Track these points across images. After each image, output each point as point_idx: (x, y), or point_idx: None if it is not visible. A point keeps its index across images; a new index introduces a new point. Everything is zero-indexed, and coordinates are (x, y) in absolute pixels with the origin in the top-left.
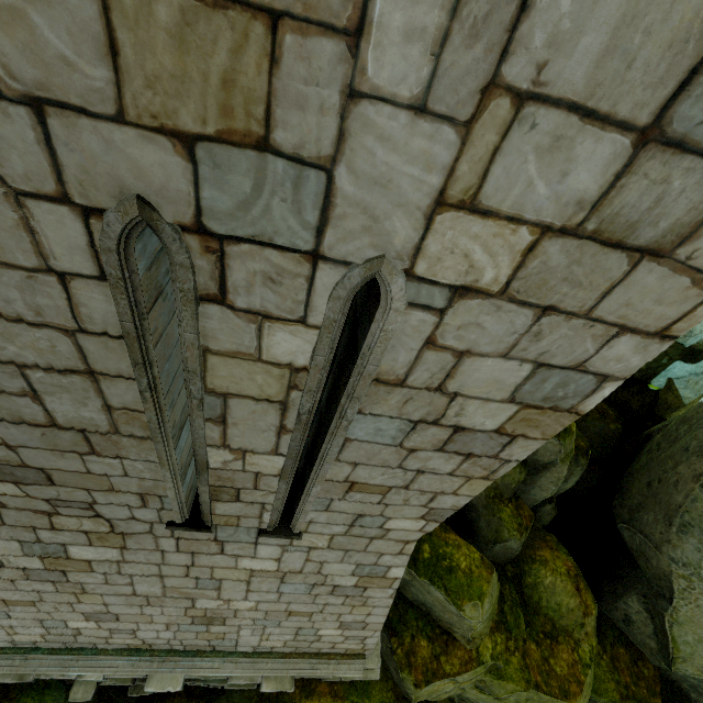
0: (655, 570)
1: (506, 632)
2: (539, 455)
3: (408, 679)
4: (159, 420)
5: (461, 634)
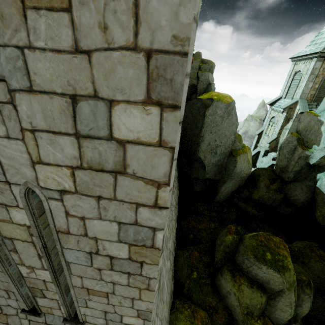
0: None
1: None
2: (272, 284)
3: None
4: None
5: None
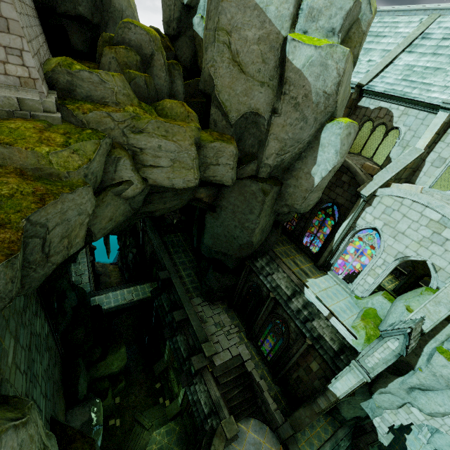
0: (208, 81)
1: (143, 110)
2: (144, 48)
3: (79, 113)
4: None
5: (111, 101)
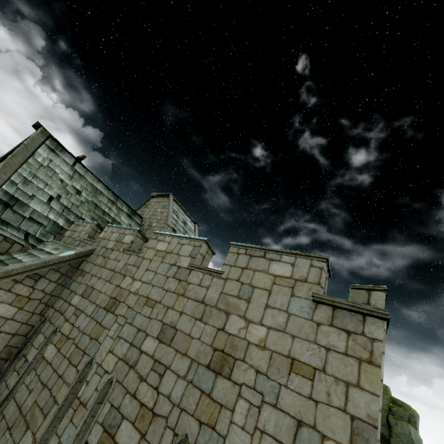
0: None
1: None
2: None
3: None
4: None
5: None
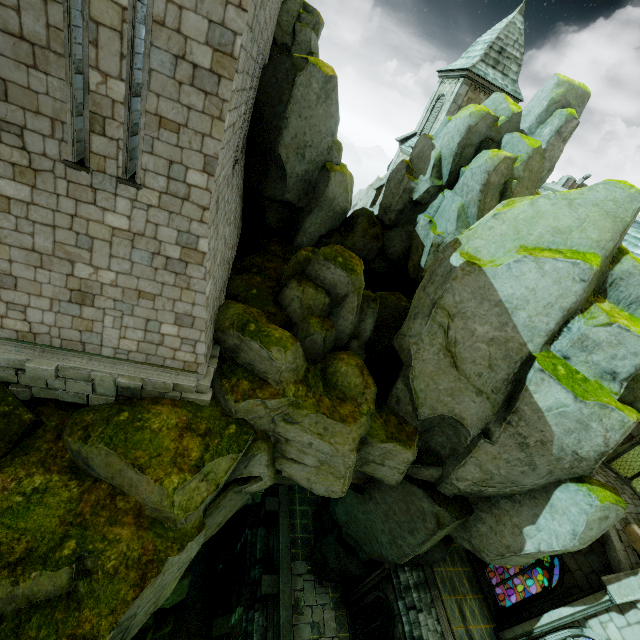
0: (405, 352)
1: (308, 387)
2: (338, 288)
3: (230, 399)
4: (69, 39)
5: (273, 379)
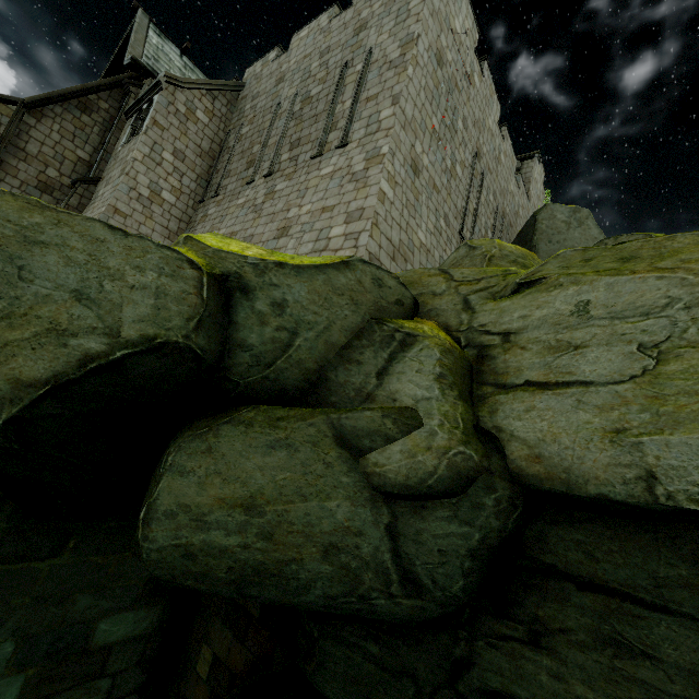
0: None
1: None
2: None
3: None
4: (333, 101)
5: None
